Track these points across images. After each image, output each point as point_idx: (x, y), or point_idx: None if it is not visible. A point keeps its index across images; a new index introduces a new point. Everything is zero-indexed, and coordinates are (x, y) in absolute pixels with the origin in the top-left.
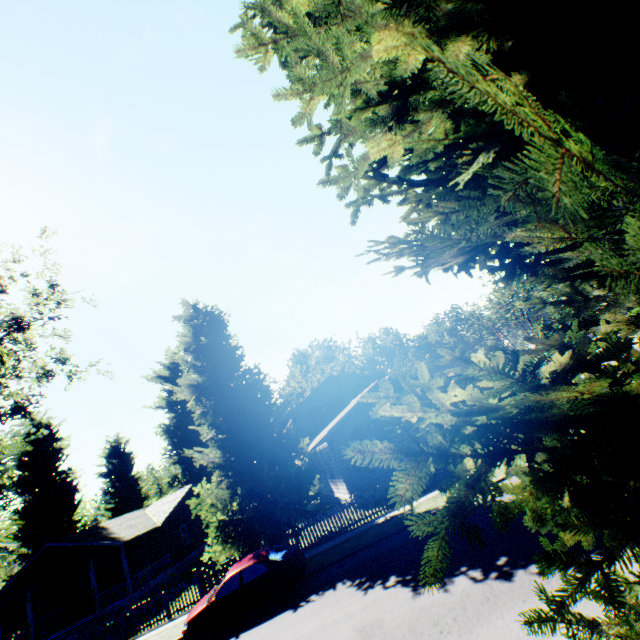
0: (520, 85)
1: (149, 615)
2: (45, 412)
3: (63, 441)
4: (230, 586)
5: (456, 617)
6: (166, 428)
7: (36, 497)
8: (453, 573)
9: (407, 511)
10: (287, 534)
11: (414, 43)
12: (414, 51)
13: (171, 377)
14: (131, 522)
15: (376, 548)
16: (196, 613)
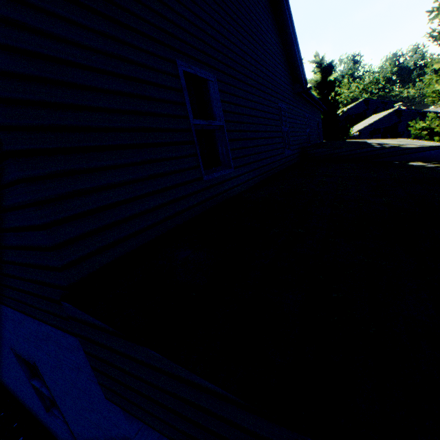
0: None
1: None
2: None
3: None
4: None
5: None
6: None
7: None
8: None
9: None
10: None
11: None
12: None
13: None
14: None
15: None
16: None
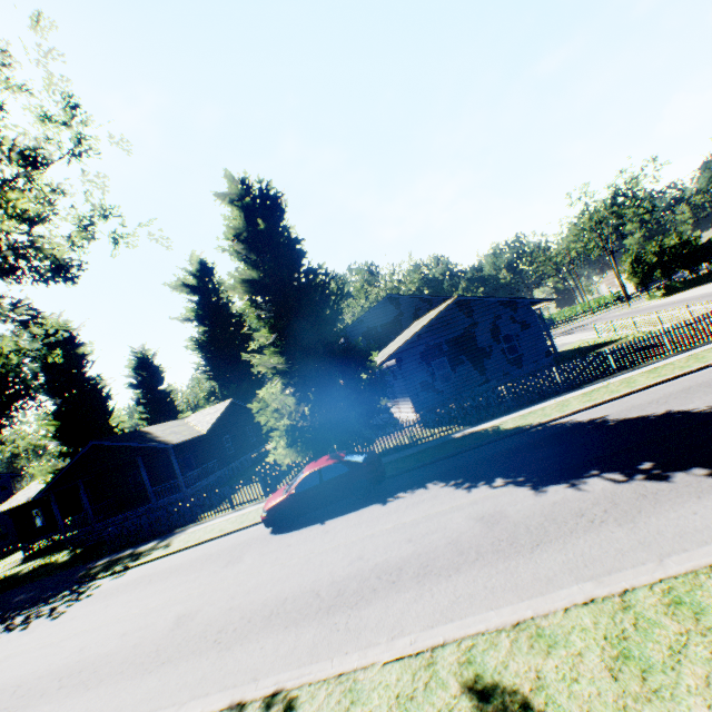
0: None
1: (213, 506)
2: (59, 315)
3: (85, 347)
4: (309, 482)
5: (606, 510)
6: (198, 342)
7: (67, 401)
8: (582, 476)
9: (490, 428)
10: (352, 444)
11: None
12: None
13: (198, 287)
14: (174, 429)
15: (463, 457)
16: (275, 503)
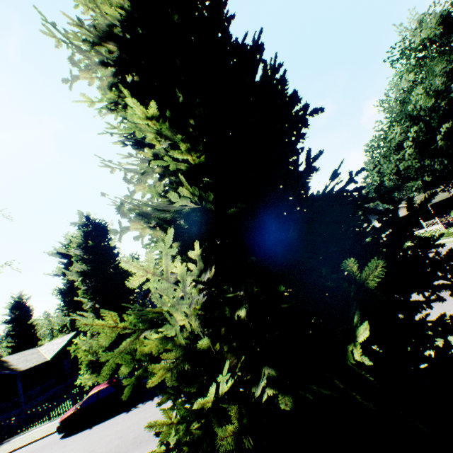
0: (178, 245)
1: (35, 419)
2: None
3: None
4: (91, 400)
5: None
6: (60, 291)
7: None
8: None
9: None
10: (135, 368)
11: (145, 227)
12: (145, 230)
13: (68, 254)
14: (27, 357)
15: None
16: (67, 416)
